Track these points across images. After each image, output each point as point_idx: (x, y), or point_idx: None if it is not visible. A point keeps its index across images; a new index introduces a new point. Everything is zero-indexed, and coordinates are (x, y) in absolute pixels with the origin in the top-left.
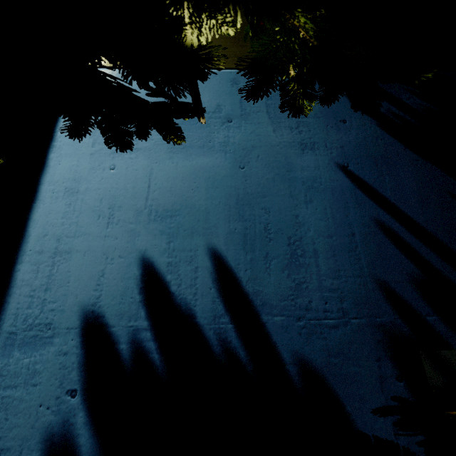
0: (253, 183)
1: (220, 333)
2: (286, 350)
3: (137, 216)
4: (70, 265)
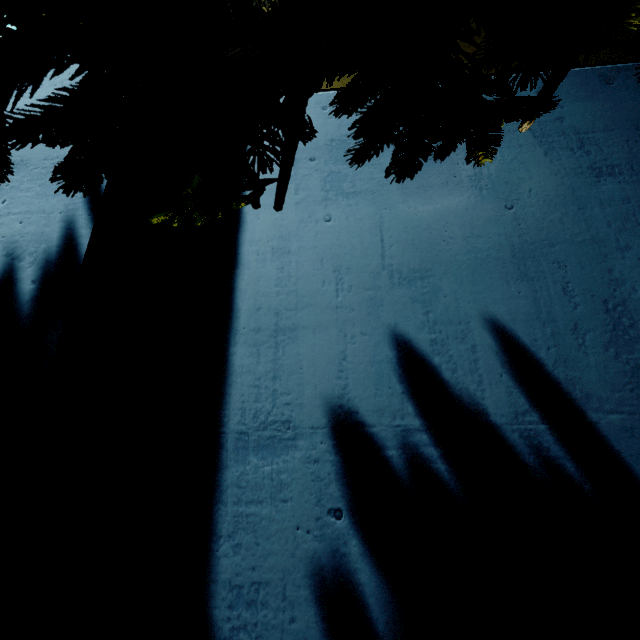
0: (531, 228)
1: (529, 436)
2: (638, 462)
3: (375, 280)
4: (299, 346)
